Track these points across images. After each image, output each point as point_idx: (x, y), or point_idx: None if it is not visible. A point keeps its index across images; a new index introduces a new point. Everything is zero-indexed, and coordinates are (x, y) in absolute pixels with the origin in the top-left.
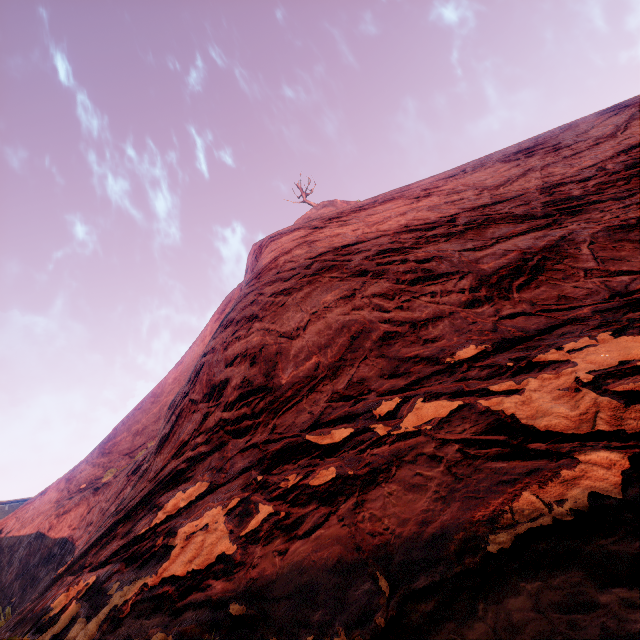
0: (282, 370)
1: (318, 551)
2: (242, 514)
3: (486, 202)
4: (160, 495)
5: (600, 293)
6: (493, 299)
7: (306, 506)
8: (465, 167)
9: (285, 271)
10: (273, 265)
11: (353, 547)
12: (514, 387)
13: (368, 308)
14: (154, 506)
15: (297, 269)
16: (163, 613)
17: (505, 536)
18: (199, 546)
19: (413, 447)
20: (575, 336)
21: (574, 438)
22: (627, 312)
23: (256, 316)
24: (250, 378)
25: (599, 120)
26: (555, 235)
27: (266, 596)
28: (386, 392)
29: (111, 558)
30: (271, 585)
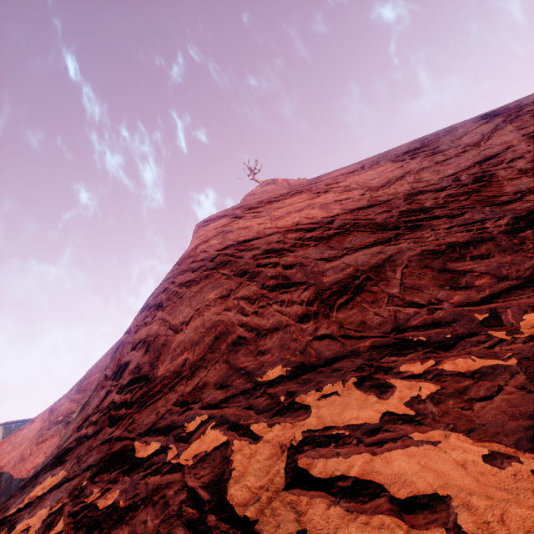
0: (162, 362)
1: None
2: (48, 525)
3: (363, 204)
4: (45, 472)
5: (387, 324)
6: (318, 315)
7: (78, 532)
8: (365, 163)
9: (197, 261)
10: (192, 253)
11: None
12: (264, 430)
13: (235, 310)
14: (34, 484)
15: (205, 260)
16: None
17: None
18: None
19: (167, 485)
20: (338, 376)
21: (231, 519)
22: (386, 354)
23: (162, 305)
24: (140, 365)
25: (473, 127)
26: (386, 253)
27: None
28: (206, 405)
29: None
30: None
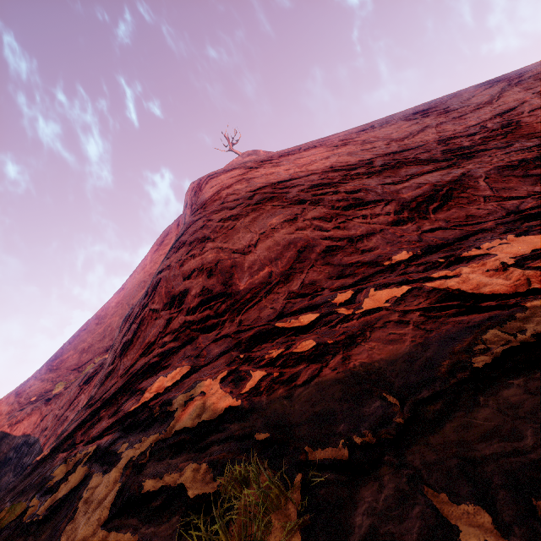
0: (238, 279)
1: (322, 391)
2: (236, 380)
3: (395, 150)
4: (139, 383)
5: (498, 212)
6: (414, 219)
7: (296, 366)
8: (373, 124)
9: (229, 202)
10: (216, 197)
11: (354, 383)
12: (450, 274)
13: (310, 228)
14: (136, 391)
15: (240, 200)
16: (187, 452)
17: (485, 357)
18: (201, 407)
19: (379, 318)
20: (488, 239)
21: (516, 295)
22: (523, 223)
23: (208, 237)
24: (209, 287)
25: (478, 91)
26: (457, 172)
27: (286, 425)
28: (338, 288)
29: (106, 432)
30: (288, 417)
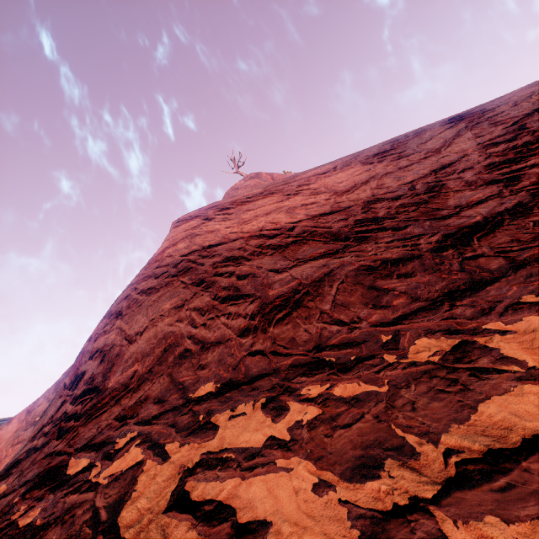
0: (114, 373)
1: None
2: None
3: (325, 211)
4: None
5: (312, 342)
6: (257, 330)
7: None
8: (339, 163)
9: (162, 266)
10: (159, 257)
11: None
12: (175, 450)
13: (186, 321)
14: None
15: (169, 266)
16: None
17: None
18: None
19: (80, 504)
20: (253, 395)
21: None
22: (299, 374)
23: (121, 313)
24: (94, 376)
25: (439, 131)
26: (329, 267)
27: None
28: (140, 420)
29: None
30: None
